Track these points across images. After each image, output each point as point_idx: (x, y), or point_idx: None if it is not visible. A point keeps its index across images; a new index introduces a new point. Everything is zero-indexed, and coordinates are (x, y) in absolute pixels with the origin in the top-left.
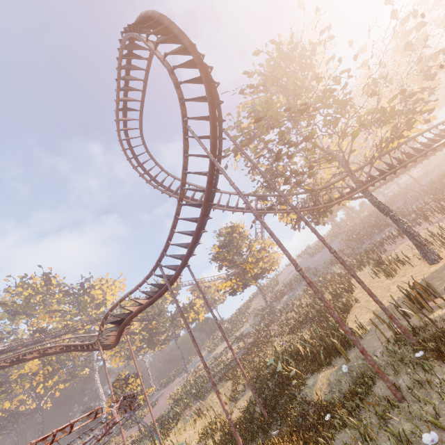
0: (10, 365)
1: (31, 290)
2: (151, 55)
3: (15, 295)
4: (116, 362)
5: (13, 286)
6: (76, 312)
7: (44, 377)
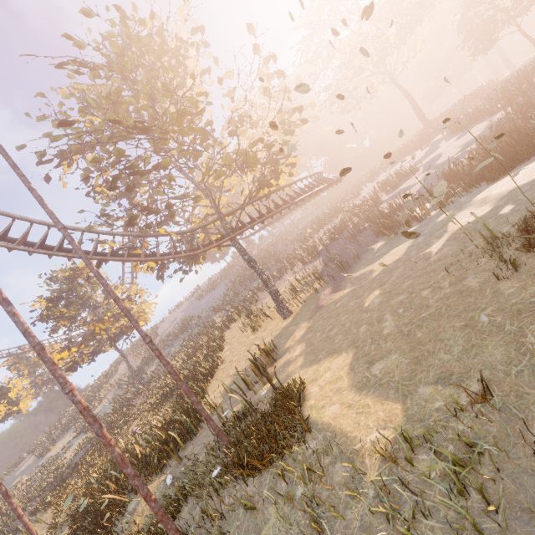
0: None
1: None
2: None
3: None
4: None
5: None
6: None
7: None
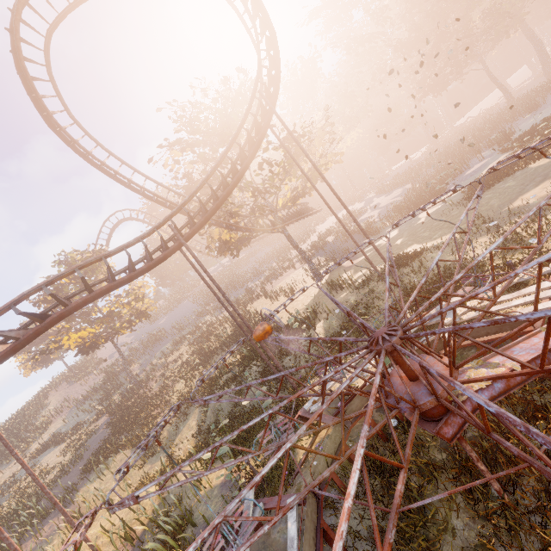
0: None
1: None
2: None
3: None
4: None
5: None
6: None
7: None
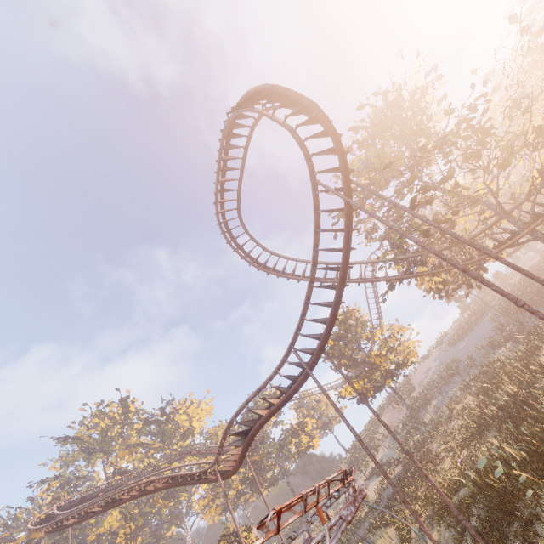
0: (103, 510)
1: (108, 420)
2: (252, 130)
3: (91, 428)
4: (211, 515)
5: (89, 417)
6: (160, 445)
7: (126, 539)
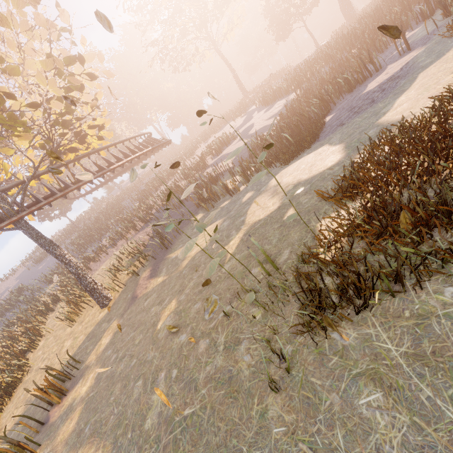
0: None
1: None
2: None
3: None
4: None
5: None
6: None
7: None
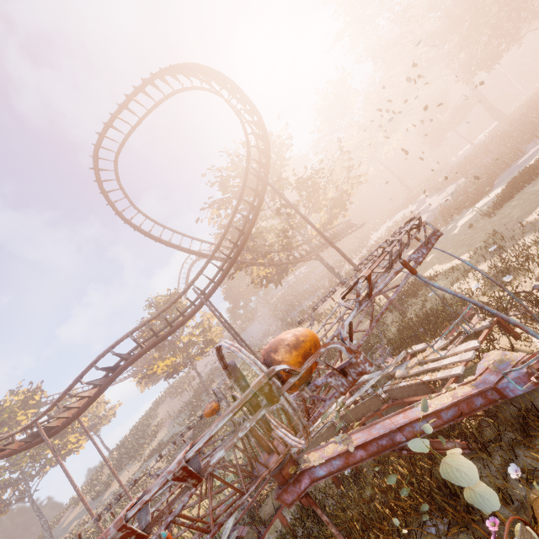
0: None
1: None
2: (175, 93)
3: None
4: None
5: None
6: None
7: None
